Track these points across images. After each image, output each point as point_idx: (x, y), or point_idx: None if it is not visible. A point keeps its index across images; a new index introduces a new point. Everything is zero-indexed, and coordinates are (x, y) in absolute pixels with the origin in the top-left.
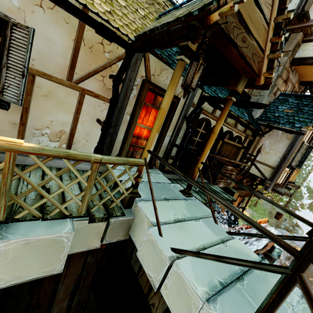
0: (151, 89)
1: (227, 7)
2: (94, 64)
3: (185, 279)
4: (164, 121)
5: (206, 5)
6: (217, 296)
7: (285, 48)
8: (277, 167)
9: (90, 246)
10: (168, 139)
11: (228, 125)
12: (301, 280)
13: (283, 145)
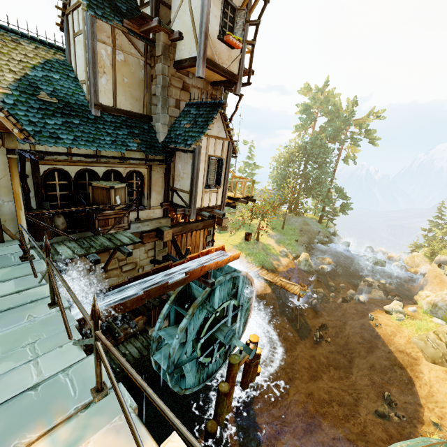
0: None
1: None
2: None
3: None
4: None
5: None
6: None
7: (157, 52)
8: (190, 192)
9: None
10: (13, 204)
11: (104, 165)
12: None
13: (190, 166)
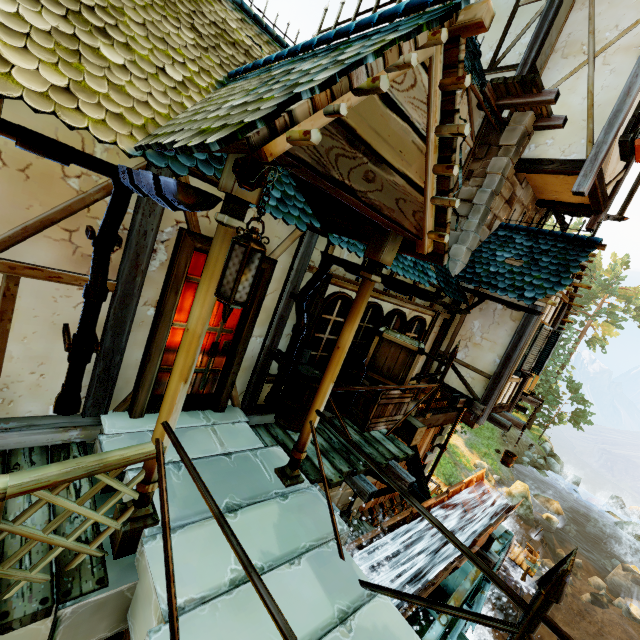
0: (201, 249)
1: (307, 121)
2: (38, 205)
3: None
4: (243, 308)
5: (237, 132)
6: None
7: (503, 140)
8: (494, 377)
9: None
10: (261, 342)
11: (394, 300)
12: None
13: (505, 331)
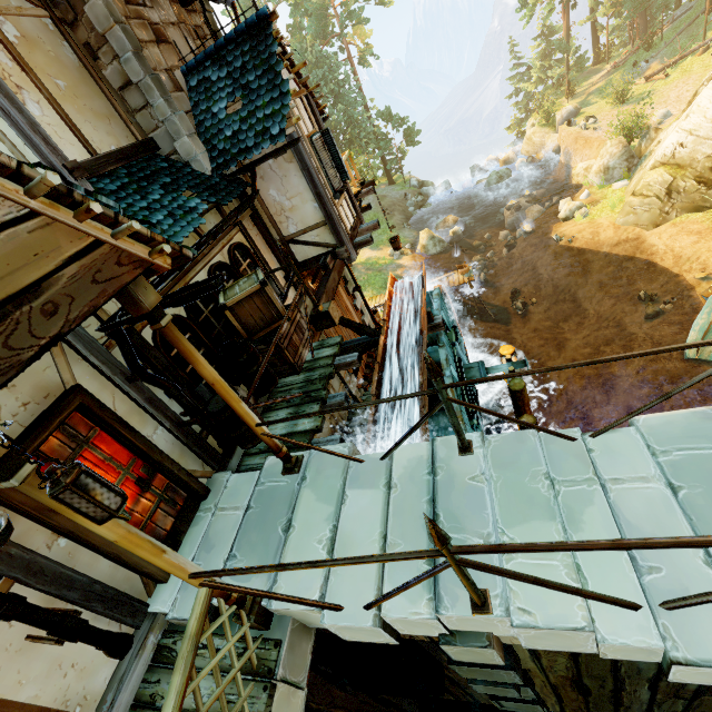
0: None
1: None
2: None
3: (405, 618)
4: (115, 440)
5: None
6: (438, 588)
7: None
8: (327, 220)
9: (299, 711)
10: (163, 430)
11: (199, 266)
12: (462, 565)
13: (296, 177)
